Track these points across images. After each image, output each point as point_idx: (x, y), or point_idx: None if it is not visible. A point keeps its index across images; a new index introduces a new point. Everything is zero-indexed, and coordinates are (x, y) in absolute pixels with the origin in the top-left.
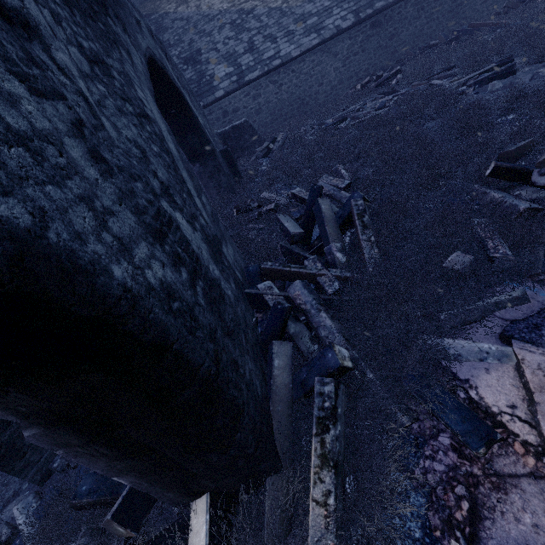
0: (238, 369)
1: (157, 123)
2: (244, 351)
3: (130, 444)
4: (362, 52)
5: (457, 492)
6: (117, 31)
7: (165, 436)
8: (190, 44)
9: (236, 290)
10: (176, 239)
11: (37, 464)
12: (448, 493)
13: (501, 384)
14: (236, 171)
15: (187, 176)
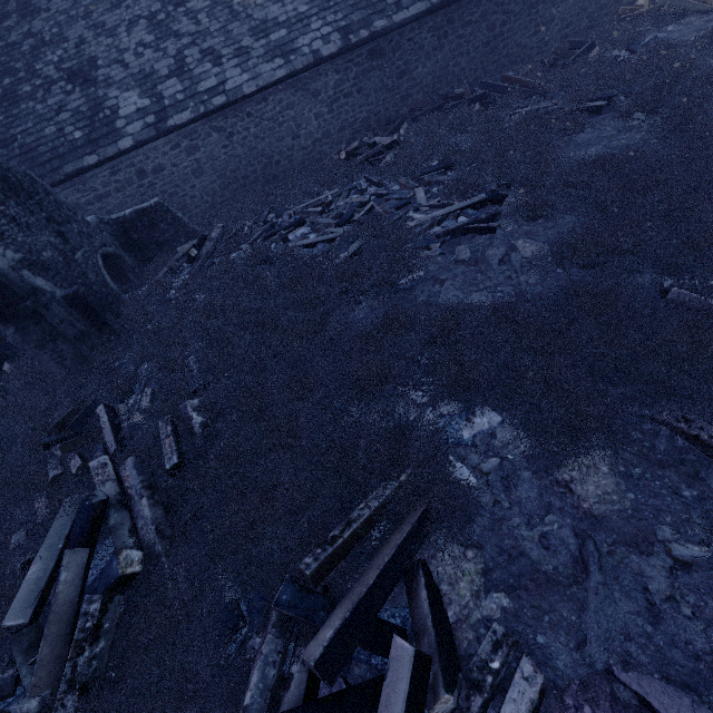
0: None
1: None
2: None
3: None
4: (357, 93)
5: None
6: None
7: None
8: (78, 46)
9: None
10: None
11: None
12: None
13: None
14: (101, 323)
15: None
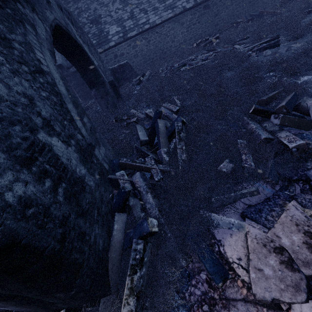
0: (84, 237)
1: (51, 74)
2: (94, 222)
3: (1, 296)
4: (198, 23)
5: (204, 309)
6: (25, 12)
7: (25, 289)
8: (94, 11)
9: (99, 179)
10: (46, 159)
11: None
12: (199, 309)
13: (236, 244)
14: (118, 94)
15: (73, 107)
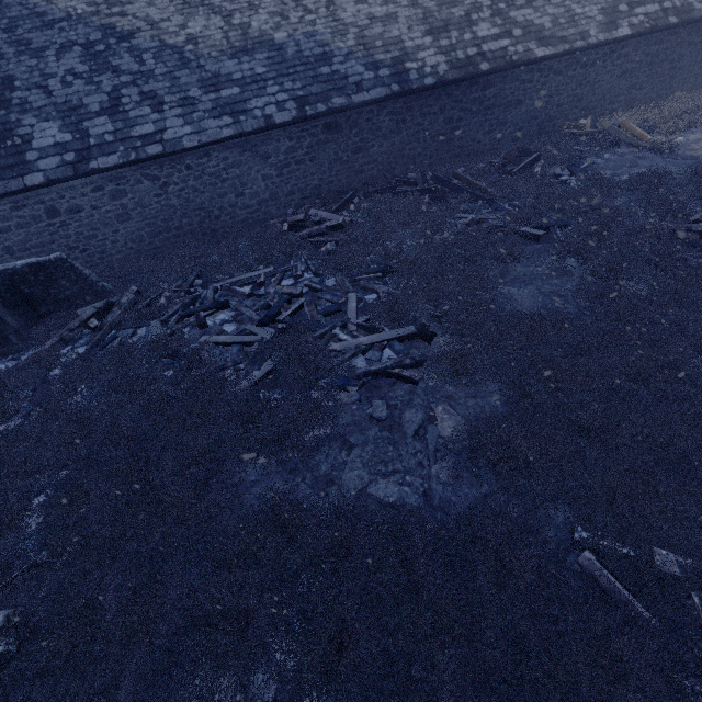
0: None
1: None
2: None
3: None
4: (310, 161)
5: None
6: None
7: None
8: None
9: None
10: None
11: None
12: None
13: None
14: None
15: None
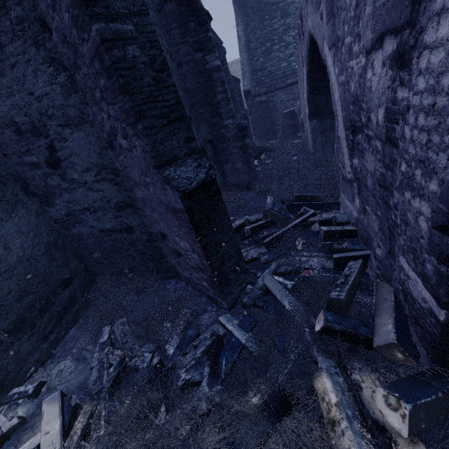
0: None
1: None
2: None
3: None
4: None
5: None
6: None
7: None
8: None
9: None
10: None
11: (231, 295)
12: None
13: None
14: None
15: None
